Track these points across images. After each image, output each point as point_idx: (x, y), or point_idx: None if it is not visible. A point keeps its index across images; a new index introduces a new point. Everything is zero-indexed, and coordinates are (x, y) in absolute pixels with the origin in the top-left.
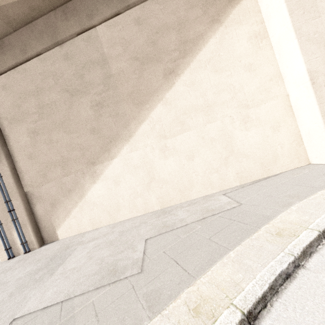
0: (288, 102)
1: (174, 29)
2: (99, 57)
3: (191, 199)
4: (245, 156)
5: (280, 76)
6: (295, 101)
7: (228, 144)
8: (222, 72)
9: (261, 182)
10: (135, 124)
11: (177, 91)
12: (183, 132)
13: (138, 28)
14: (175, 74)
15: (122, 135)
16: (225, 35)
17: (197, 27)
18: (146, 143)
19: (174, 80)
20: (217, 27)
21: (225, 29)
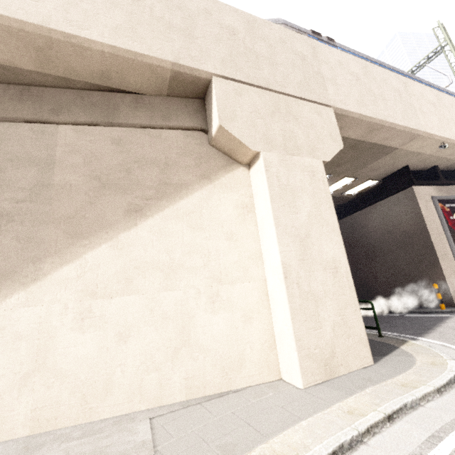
0: (265, 289)
1: (159, 166)
2: (45, 157)
3: (97, 419)
4: (204, 351)
5: (261, 257)
6: (271, 290)
7: (185, 328)
8: (200, 232)
9: (214, 400)
10: (53, 262)
11: (137, 235)
12: (126, 294)
13: (115, 149)
14: (143, 214)
15: (21, 274)
16: (213, 194)
17: (185, 175)
18: (58, 297)
19: (139, 221)
20: (206, 183)
21: (214, 189)
